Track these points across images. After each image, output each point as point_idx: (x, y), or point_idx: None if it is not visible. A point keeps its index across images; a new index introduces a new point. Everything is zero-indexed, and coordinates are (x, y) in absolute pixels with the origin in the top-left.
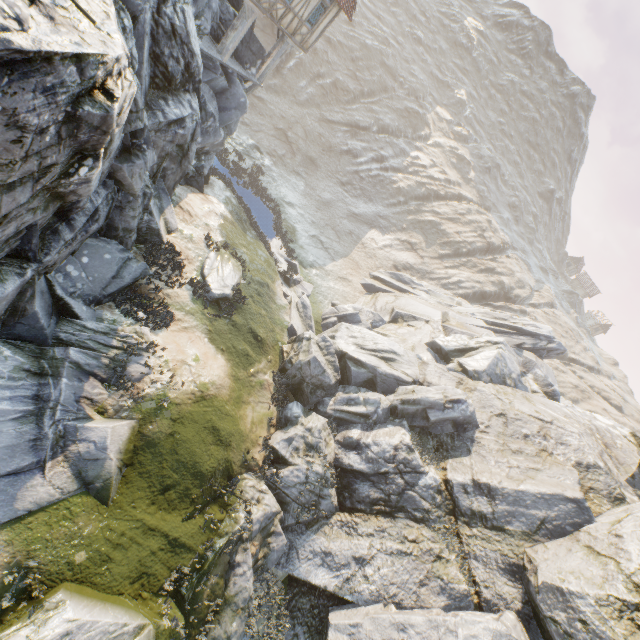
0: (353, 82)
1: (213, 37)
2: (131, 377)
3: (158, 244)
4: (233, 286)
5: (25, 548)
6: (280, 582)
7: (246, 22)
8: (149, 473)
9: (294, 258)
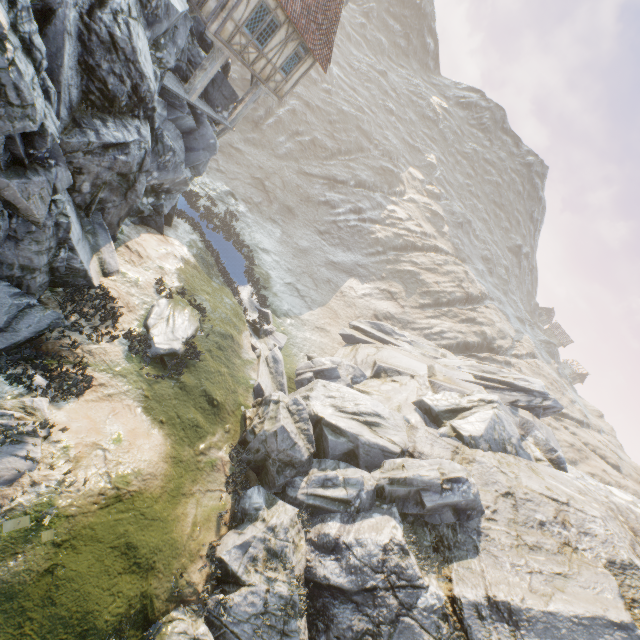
0: (331, 141)
1: (181, 78)
2: None
3: (84, 288)
4: (185, 339)
5: None
6: None
7: (216, 63)
8: None
9: (266, 306)
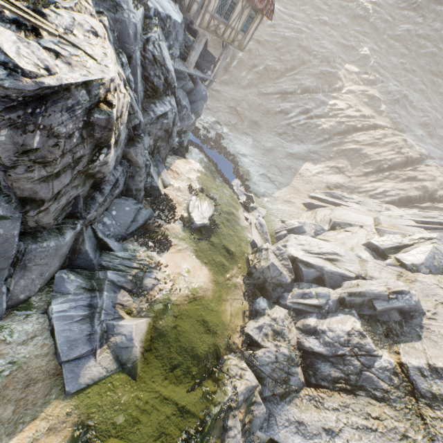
0: (279, 64)
1: (182, 59)
2: (146, 287)
3: (158, 196)
4: (209, 217)
5: (86, 411)
6: None
7: (201, 43)
8: (162, 356)
9: (250, 192)
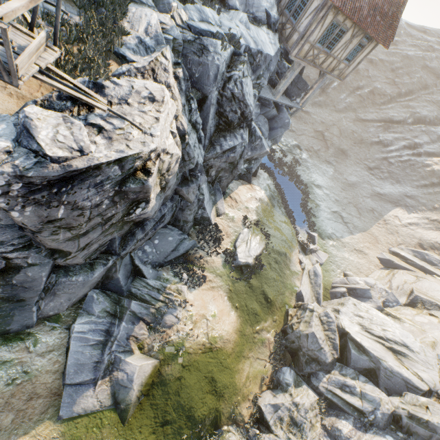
0: (390, 87)
1: (271, 85)
2: (165, 324)
3: (207, 226)
4: (255, 256)
5: None
6: None
7: (294, 72)
8: (157, 405)
9: (314, 230)
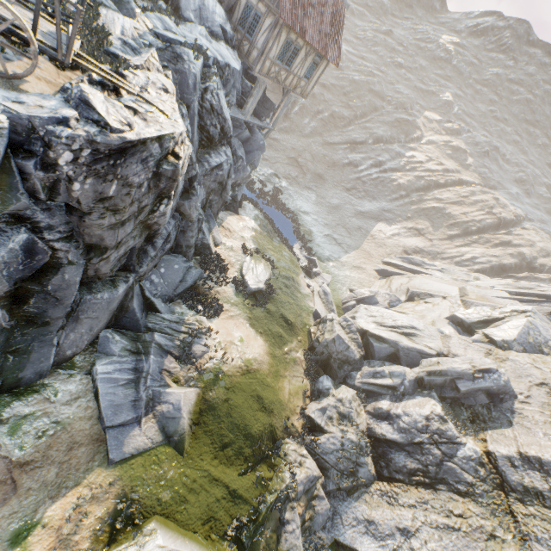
0: (347, 110)
1: (238, 105)
2: (195, 355)
3: (209, 255)
4: (265, 281)
5: (130, 483)
6: (327, 546)
7: (260, 90)
8: (211, 432)
9: (312, 255)
